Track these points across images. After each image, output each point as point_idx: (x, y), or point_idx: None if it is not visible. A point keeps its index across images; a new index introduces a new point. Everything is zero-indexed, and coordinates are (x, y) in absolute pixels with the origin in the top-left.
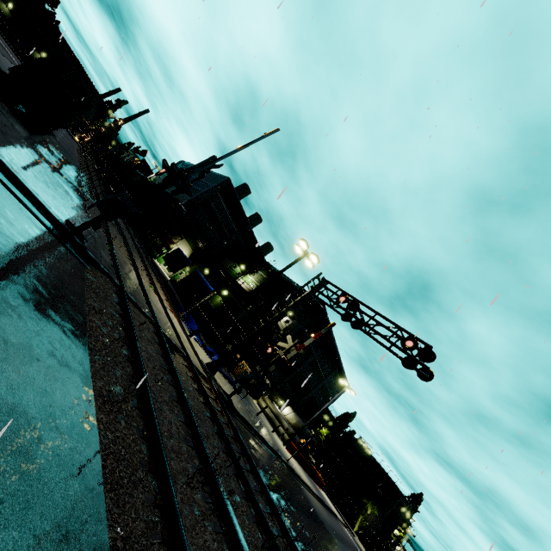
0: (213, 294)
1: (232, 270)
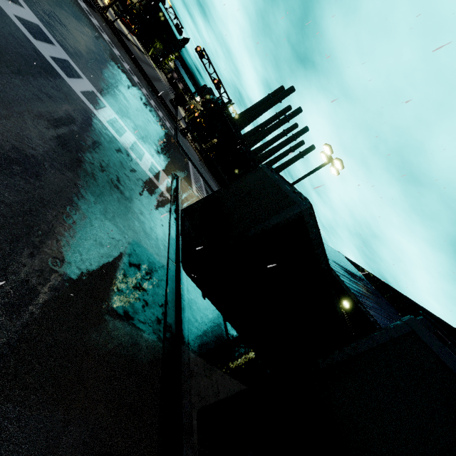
0: None
1: None
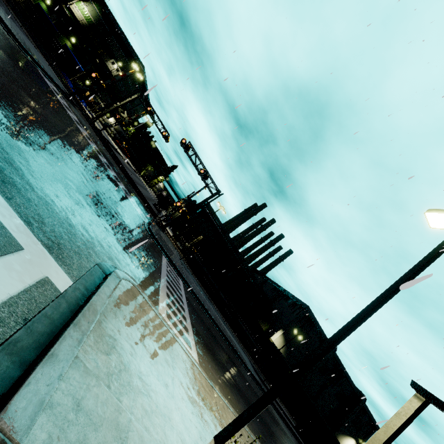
0: (62, 37)
1: None
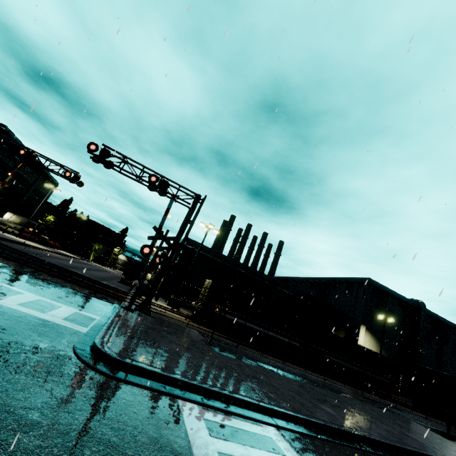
0: None
1: None
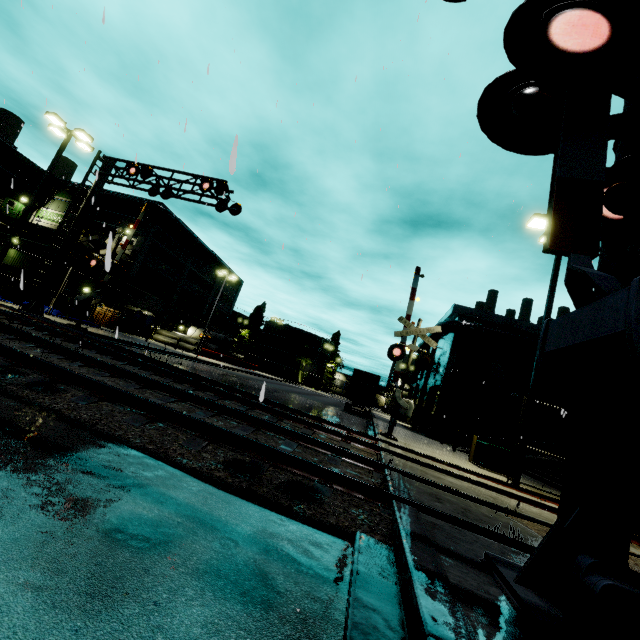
0: None
1: (9, 211)
